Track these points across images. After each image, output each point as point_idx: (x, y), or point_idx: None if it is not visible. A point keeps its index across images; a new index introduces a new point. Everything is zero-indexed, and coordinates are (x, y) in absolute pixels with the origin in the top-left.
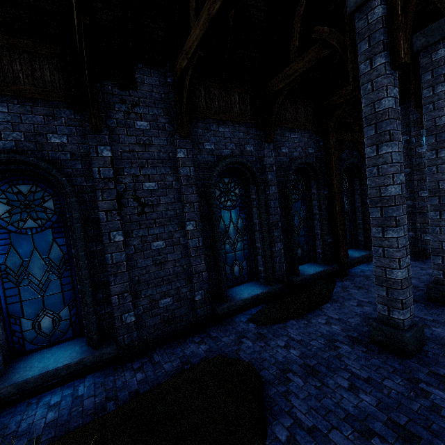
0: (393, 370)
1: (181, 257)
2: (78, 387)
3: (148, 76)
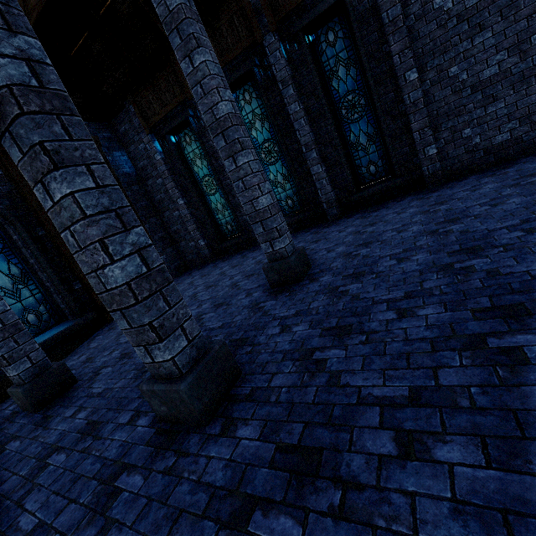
0: (1, 441)
1: None
2: None
3: None
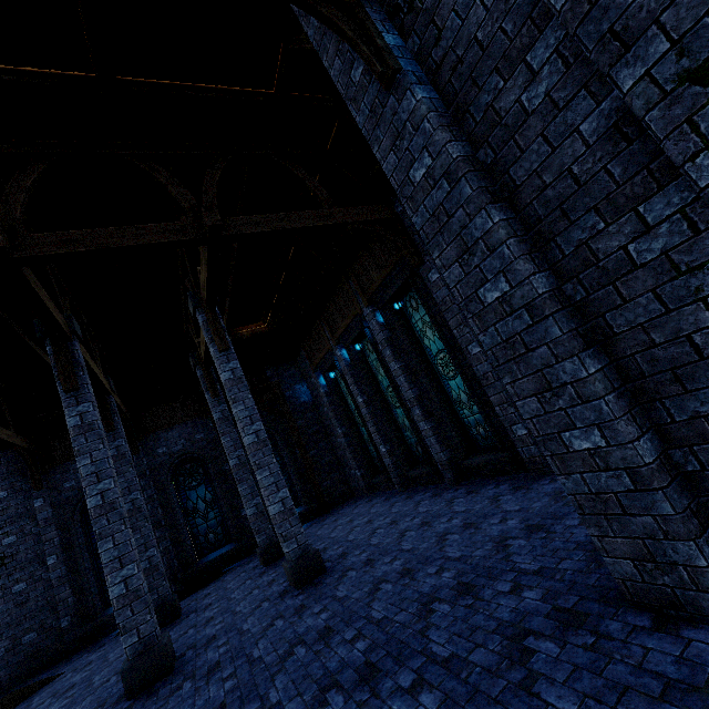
0: None
1: (44, 591)
2: None
3: (5, 457)
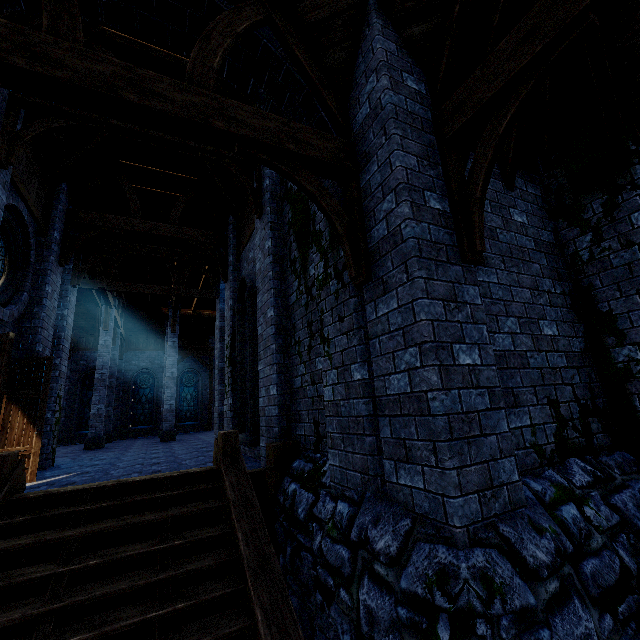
0: None
1: None
2: None
3: None
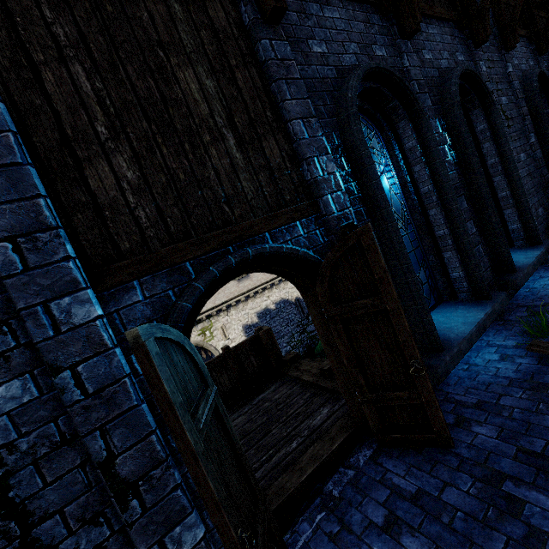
0: None
1: (534, 169)
2: (546, 276)
3: None
